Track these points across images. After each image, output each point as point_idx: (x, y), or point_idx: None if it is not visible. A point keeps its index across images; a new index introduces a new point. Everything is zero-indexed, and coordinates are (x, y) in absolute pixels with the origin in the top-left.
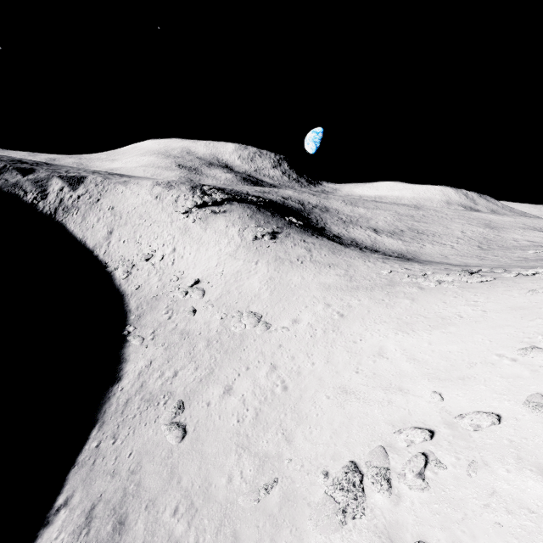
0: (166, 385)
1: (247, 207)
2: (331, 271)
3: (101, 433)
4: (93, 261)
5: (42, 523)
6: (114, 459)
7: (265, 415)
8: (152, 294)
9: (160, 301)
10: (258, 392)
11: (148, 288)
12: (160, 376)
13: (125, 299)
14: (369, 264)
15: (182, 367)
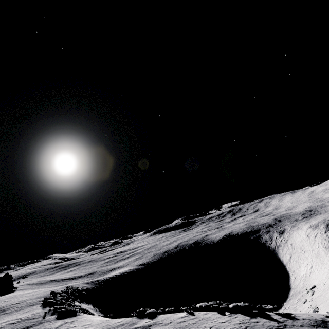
0: None
1: None
2: None
3: None
4: (285, 271)
5: None
6: None
7: None
8: (298, 290)
9: (299, 294)
10: None
11: (298, 286)
12: None
13: (290, 291)
14: None
15: None
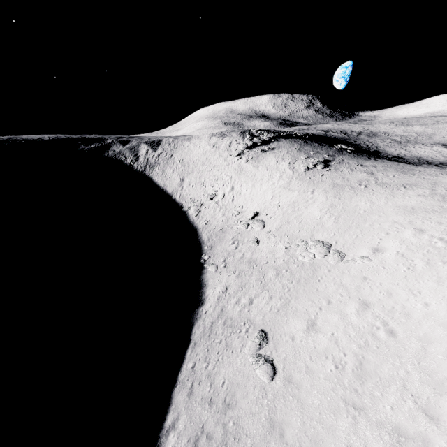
0: (244, 312)
1: (293, 141)
2: (409, 192)
3: (194, 354)
4: (172, 204)
5: (156, 443)
6: (209, 385)
7: (372, 366)
8: (218, 228)
9: (226, 233)
10: (352, 333)
11: (215, 222)
12: (237, 302)
13: (199, 233)
14: None
15: (256, 295)
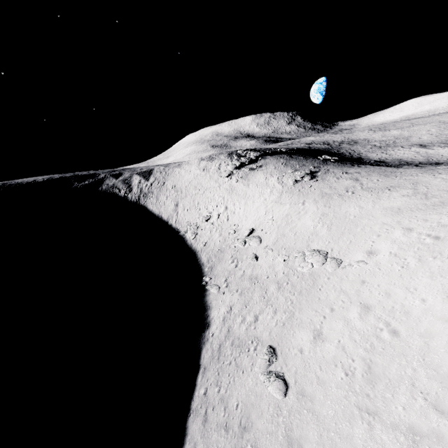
0: (251, 330)
1: (279, 157)
2: (393, 194)
3: (205, 379)
4: (169, 229)
5: None
6: (223, 410)
7: (381, 368)
8: (217, 248)
9: (225, 253)
10: (357, 338)
11: (213, 243)
12: (242, 321)
13: (198, 255)
14: (442, 176)
15: (261, 311)
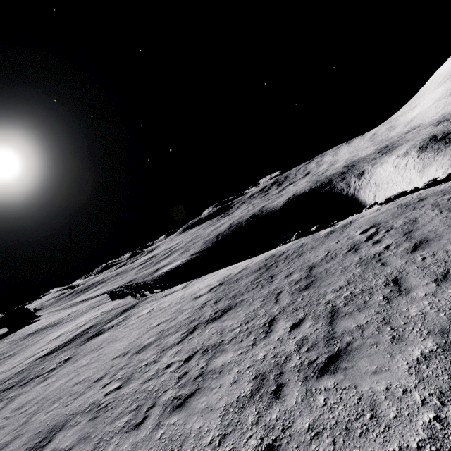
0: None
1: None
2: None
3: None
4: None
5: None
6: None
7: None
8: None
9: None
10: None
11: None
12: None
13: None
14: None
15: None
